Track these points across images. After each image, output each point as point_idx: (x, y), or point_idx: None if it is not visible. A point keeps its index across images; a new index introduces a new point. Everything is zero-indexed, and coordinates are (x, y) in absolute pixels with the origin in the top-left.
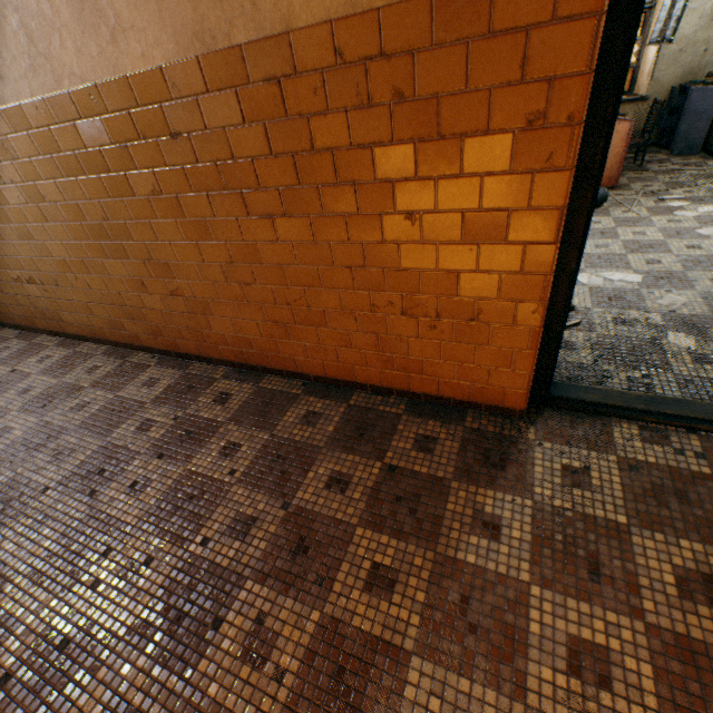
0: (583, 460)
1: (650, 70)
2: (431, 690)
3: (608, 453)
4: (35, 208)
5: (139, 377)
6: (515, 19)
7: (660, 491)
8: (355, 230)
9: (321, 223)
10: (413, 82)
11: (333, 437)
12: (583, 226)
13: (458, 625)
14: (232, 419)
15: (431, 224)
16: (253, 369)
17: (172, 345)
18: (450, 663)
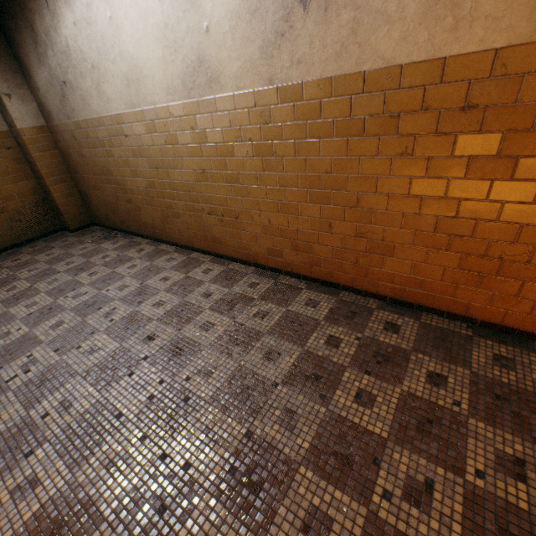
0: None
1: None
2: None
3: None
4: (256, 161)
5: (298, 296)
6: None
7: None
8: None
9: None
10: None
11: None
12: None
13: None
14: (416, 348)
15: None
16: (406, 305)
17: (323, 275)
18: None
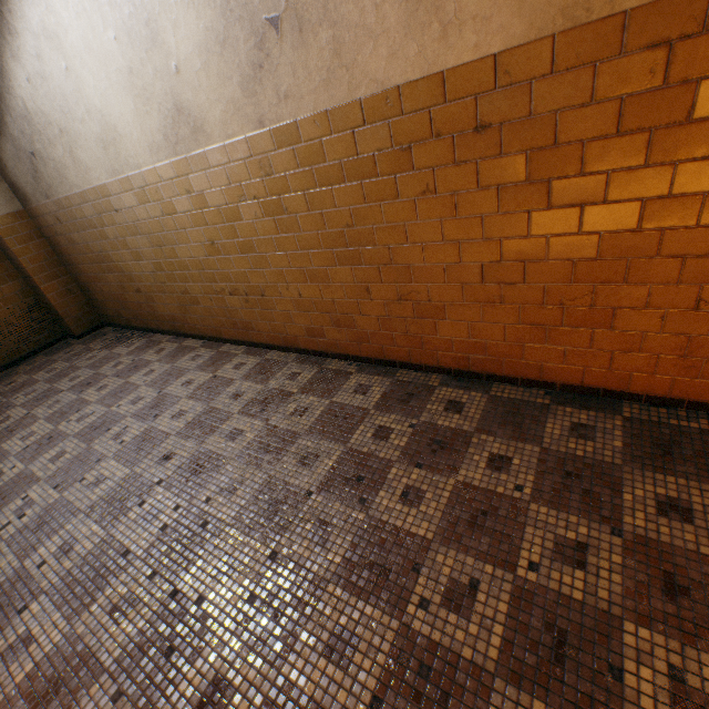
0: None
1: None
2: None
3: None
4: (268, 222)
5: (346, 383)
6: None
7: None
8: None
9: (658, 207)
10: None
11: (627, 453)
12: None
13: None
14: (479, 429)
15: None
16: (474, 376)
17: (375, 352)
18: None
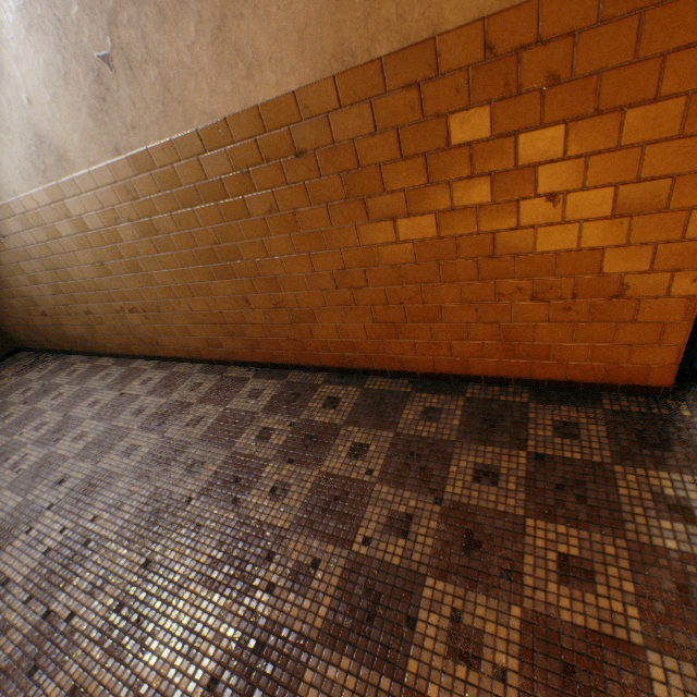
0: None
1: None
2: (684, 687)
3: None
4: (147, 242)
5: (242, 389)
6: None
7: None
8: (486, 219)
9: (448, 218)
10: (571, 63)
11: (462, 430)
12: None
13: (686, 616)
14: (349, 421)
15: (576, 203)
16: (353, 372)
17: (268, 357)
18: (695, 657)
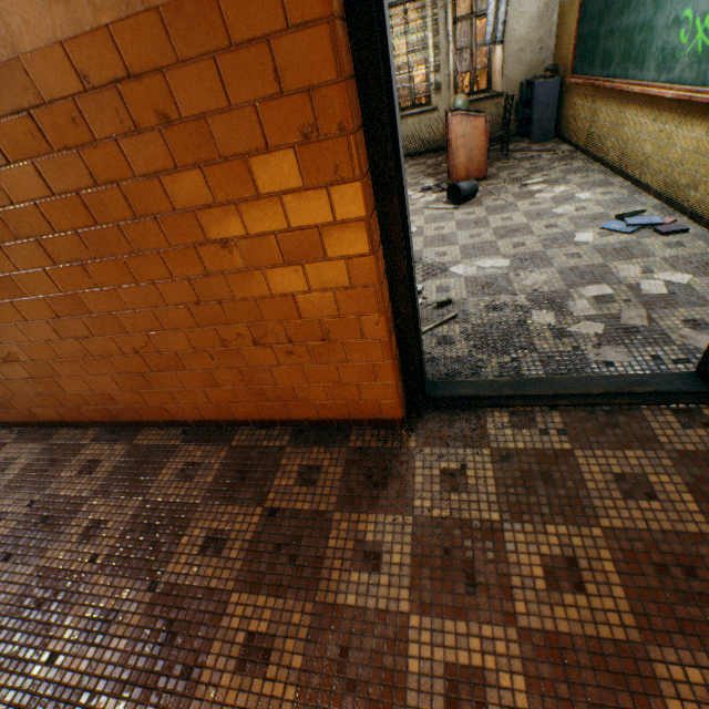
0: (460, 460)
1: (499, 69)
2: None
3: (483, 447)
4: None
5: None
6: (252, 29)
7: (528, 478)
8: (176, 265)
9: (137, 262)
10: (175, 103)
11: (212, 488)
12: (400, 232)
13: (336, 686)
14: (99, 491)
15: (249, 250)
16: (127, 425)
17: (29, 416)
18: None
